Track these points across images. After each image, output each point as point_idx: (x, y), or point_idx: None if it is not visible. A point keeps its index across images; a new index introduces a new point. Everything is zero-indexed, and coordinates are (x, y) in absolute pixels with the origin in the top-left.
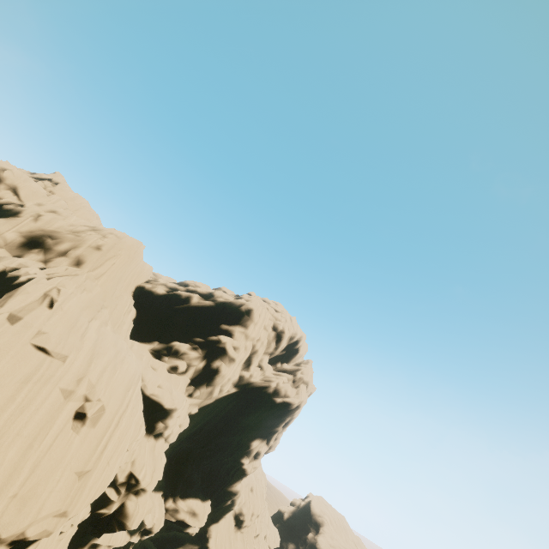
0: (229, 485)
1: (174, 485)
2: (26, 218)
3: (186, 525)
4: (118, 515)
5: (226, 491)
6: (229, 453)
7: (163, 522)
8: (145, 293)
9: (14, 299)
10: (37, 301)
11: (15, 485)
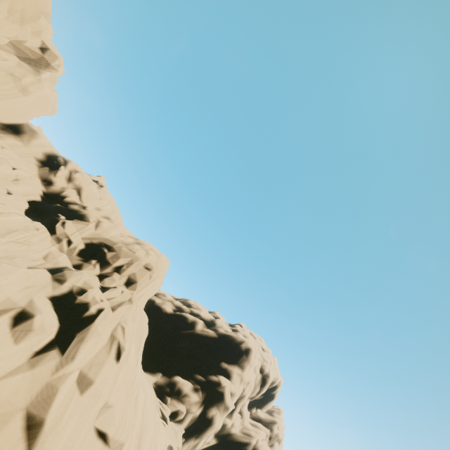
0: None
1: None
2: (89, 223)
3: None
4: None
5: None
6: None
7: None
8: (154, 308)
9: (85, 345)
10: (105, 347)
11: None
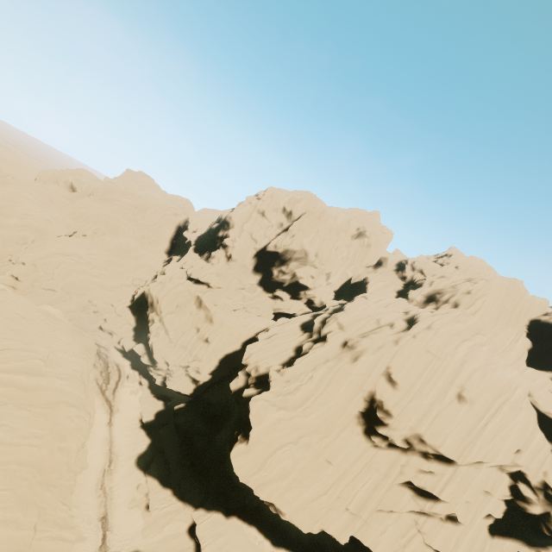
0: None
1: None
2: (425, 286)
3: None
4: (545, 521)
5: None
6: None
7: None
8: (541, 326)
9: (416, 328)
10: (426, 328)
11: (429, 417)
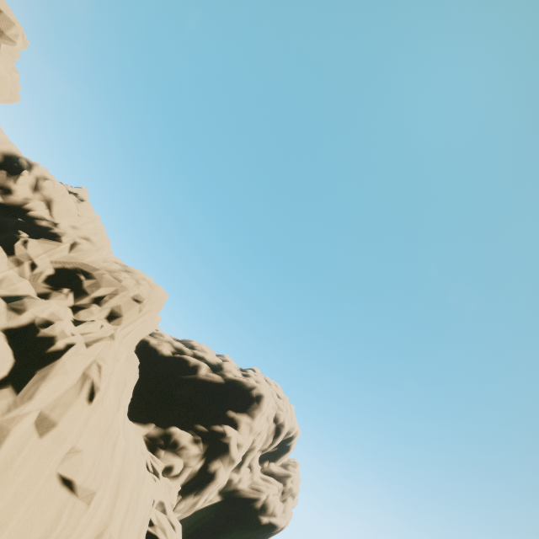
0: None
1: None
2: (61, 243)
3: None
4: None
5: None
6: None
7: None
8: (148, 350)
9: (48, 384)
10: (74, 387)
11: None
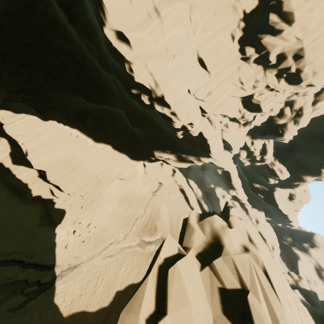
0: (303, 174)
1: (277, 153)
2: None
3: (274, 174)
4: (282, 127)
5: (299, 176)
6: (319, 156)
7: (270, 162)
8: None
9: None
10: None
11: (317, 33)
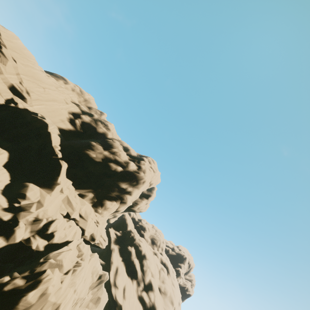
0: None
1: None
2: (148, 231)
3: None
4: None
5: None
6: None
7: None
8: None
9: (171, 272)
10: (172, 272)
11: None
